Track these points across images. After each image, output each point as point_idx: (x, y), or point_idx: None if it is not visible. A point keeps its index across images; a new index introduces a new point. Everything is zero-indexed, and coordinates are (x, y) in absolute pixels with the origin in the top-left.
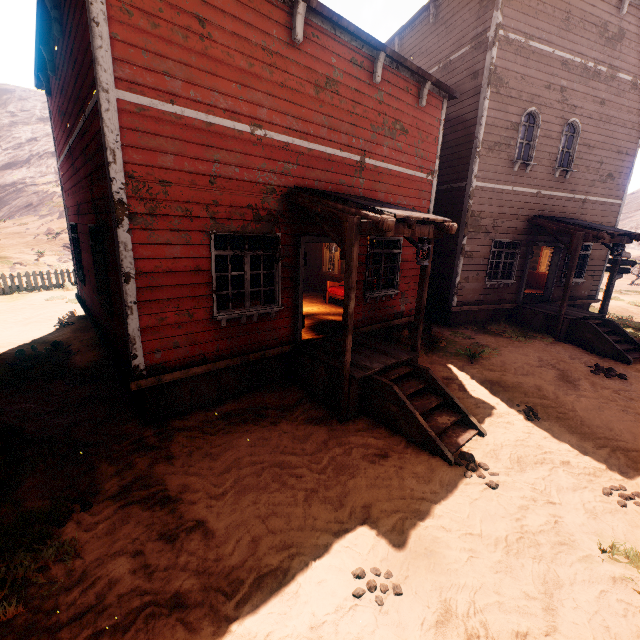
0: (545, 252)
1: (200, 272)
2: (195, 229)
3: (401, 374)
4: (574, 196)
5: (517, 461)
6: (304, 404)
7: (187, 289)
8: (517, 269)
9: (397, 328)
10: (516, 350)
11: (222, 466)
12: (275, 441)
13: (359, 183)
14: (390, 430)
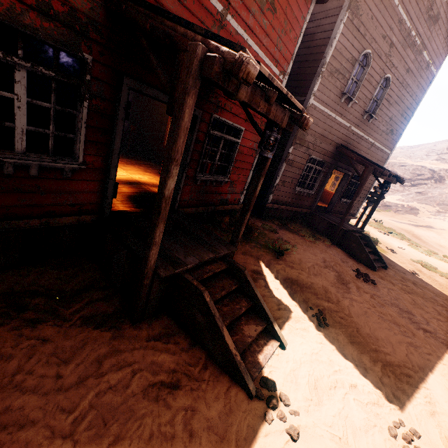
0: (332, 176)
1: None
2: None
3: (216, 271)
4: (368, 138)
5: (314, 387)
6: (94, 292)
7: None
8: (318, 184)
9: (220, 213)
10: (308, 249)
11: None
12: (16, 360)
13: None
14: (191, 338)
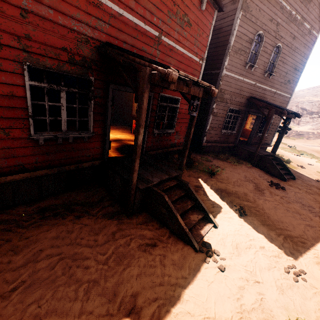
0: (250, 118)
1: (14, 97)
2: (6, 57)
3: (171, 185)
4: (271, 89)
5: (236, 247)
6: (105, 202)
7: (1, 111)
8: (238, 125)
9: (172, 153)
10: (234, 170)
11: (22, 259)
12: (75, 233)
13: (156, 53)
14: (160, 223)
